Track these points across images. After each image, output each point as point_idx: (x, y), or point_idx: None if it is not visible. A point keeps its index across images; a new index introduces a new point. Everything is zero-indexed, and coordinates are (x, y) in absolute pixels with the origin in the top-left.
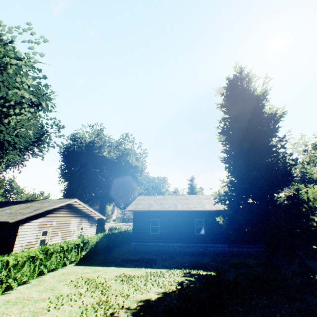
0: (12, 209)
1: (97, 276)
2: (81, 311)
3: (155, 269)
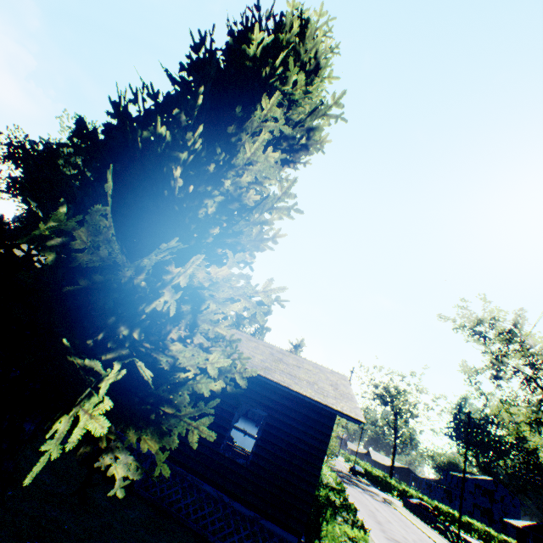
0: None
1: None
2: None
3: None
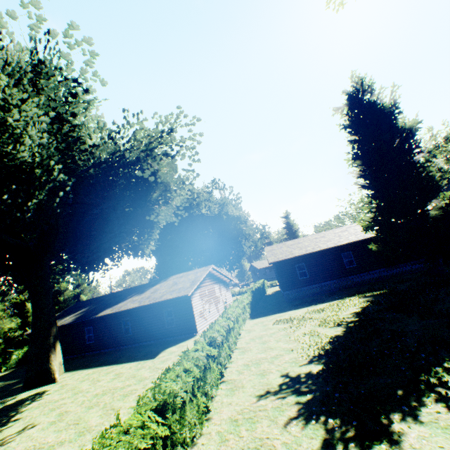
0: (163, 289)
1: (288, 317)
2: (318, 325)
3: (331, 302)
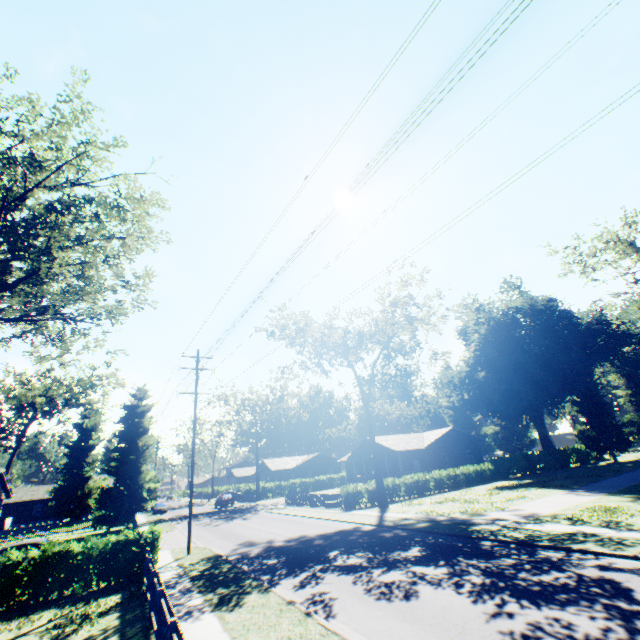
0: None
1: None
2: None
3: None
